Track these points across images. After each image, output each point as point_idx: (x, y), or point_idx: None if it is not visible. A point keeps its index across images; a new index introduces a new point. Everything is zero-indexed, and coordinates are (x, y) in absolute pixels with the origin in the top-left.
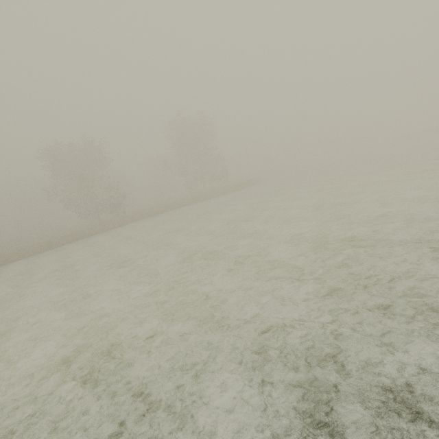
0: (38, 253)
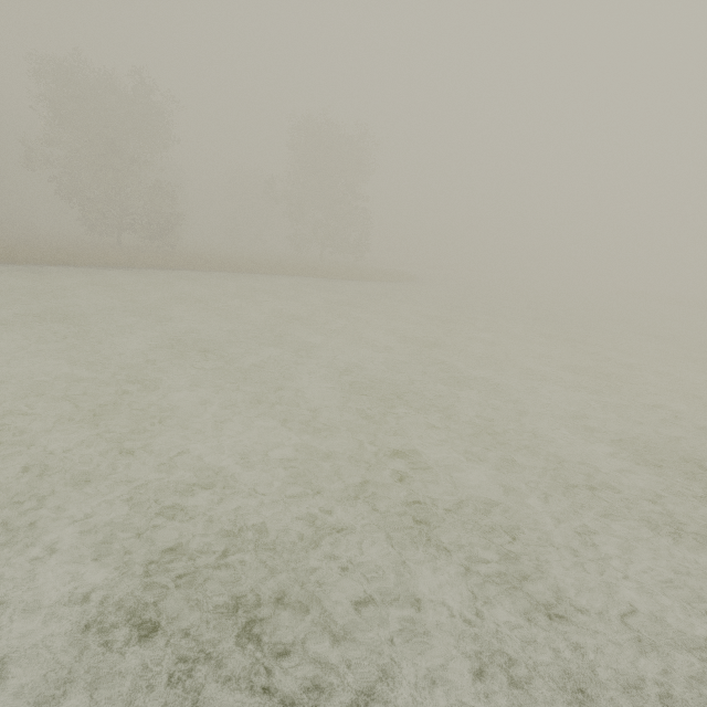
0: None
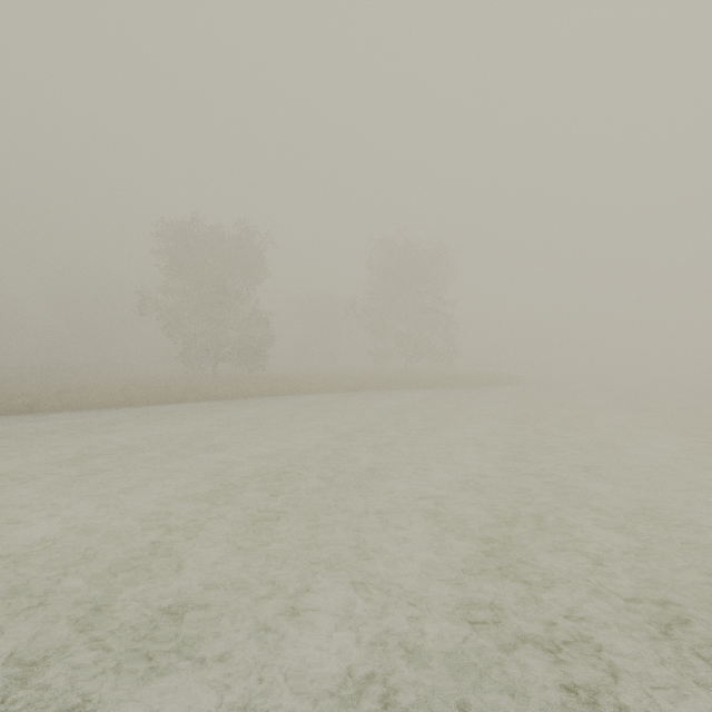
0: (102, 407)
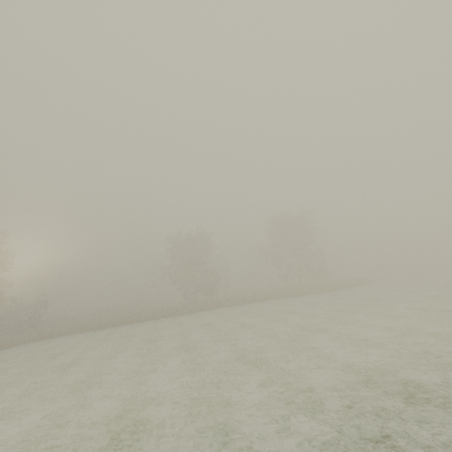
0: (142, 321)
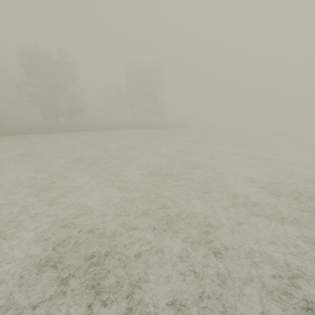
0: (2, 135)
